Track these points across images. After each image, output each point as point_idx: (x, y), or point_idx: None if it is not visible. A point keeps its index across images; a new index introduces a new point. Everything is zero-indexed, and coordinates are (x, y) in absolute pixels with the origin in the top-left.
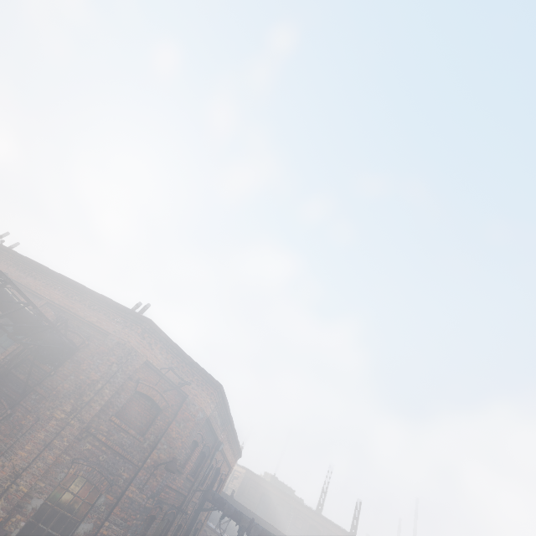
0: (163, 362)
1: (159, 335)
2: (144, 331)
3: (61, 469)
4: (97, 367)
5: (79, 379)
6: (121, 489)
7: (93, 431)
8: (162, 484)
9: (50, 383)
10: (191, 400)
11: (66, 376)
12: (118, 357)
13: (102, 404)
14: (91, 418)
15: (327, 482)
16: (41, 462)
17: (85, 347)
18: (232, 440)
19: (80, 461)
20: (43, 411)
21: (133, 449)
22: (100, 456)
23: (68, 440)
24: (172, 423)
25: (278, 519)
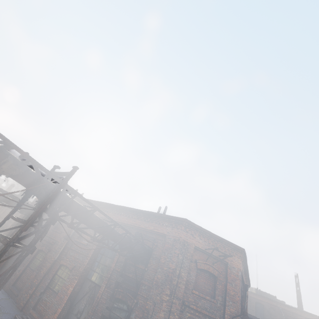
0: (204, 244)
1: (194, 227)
2: (185, 227)
3: None
4: (170, 259)
5: (164, 270)
6: None
7: (187, 304)
8: None
9: (148, 276)
10: (230, 265)
11: (155, 269)
12: (179, 249)
13: (184, 284)
14: (182, 295)
15: (297, 287)
16: None
17: (156, 247)
18: (246, 279)
19: None
20: (154, 297)
21: (213, 309)
22: None
23: (176, 314)
24: (227, 285)
25: (274, 318)
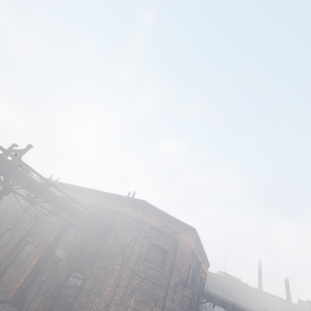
0: (159, 223)
1: (152, 208)
2: (143, 208)
3: (127, 298)
4: (126, 235)
5: (119, 244)
6: (162, 303)
7: (136, 272)
8: (181, 295)
9: (105, 249)
10: (181, 242)
11: (112, 244)
12: (135, 226)
13: (136, 256)
14: (133, 265)
15: (259, 270)
16: (117, 296)
17: (115, 225)
18: (204, 259)
19: (136, 291)
20: (108, 266)
21: (160, 278)
22: (144, 286)
23: (126, 280)
24: (175, 258)
25: (236, 298)
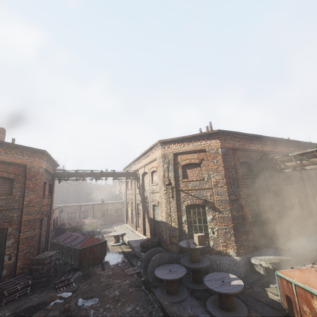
0: None
1: None
2: None
3: None
4: None
5: None
6: None
7: None
8: None
9: None
10: None
11: None
12: None
13: None
14: None
15: None
16: None
17: None
18: None
19: None
20: None
21: None
22: None
23: None
24: None
25: None
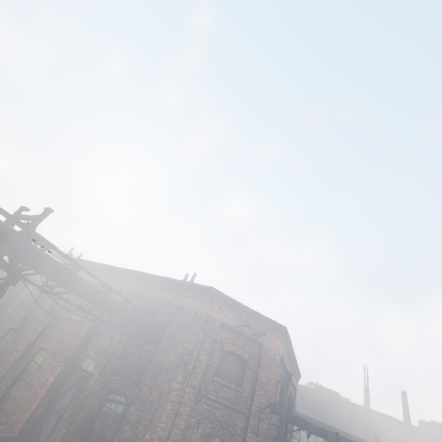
0: (234, 320)
1: (224, 298)
2: (211, 298)
3: (192, 431)
4: (188, 338)
5: (178, 352)
6: (241, 437)
7: (204, 393)
8: (268, 424)
9: (157, 360)
10: (266, 347)
11: (167, 351)
12: (200, 325)
13: (203, 369)
14: (199, 382)
15: (366, 380)
16: (177, 429)
17: (171, 324)
18: (294, 368)
19: (204, 421)
20: (162, 385)
21: (237, 400)
22: (215, 413)
23: (189, 405)
24: (259, 370)
25: (334, 420)
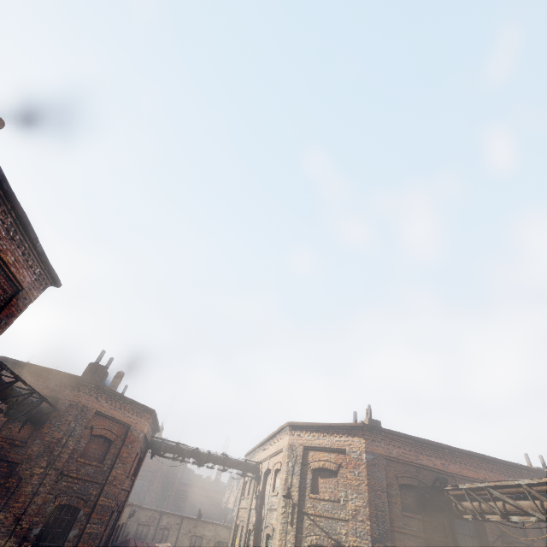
0: None
1: None
2: None
3: None
4: None
5: None
6: None
7: None
8: None
9: None
10: None
11: None
12: None
13: None
14: None
15: None
16: None
17: None
18: None
19: None
20: None
21: None
22: None
23: None
24: None
25: None
